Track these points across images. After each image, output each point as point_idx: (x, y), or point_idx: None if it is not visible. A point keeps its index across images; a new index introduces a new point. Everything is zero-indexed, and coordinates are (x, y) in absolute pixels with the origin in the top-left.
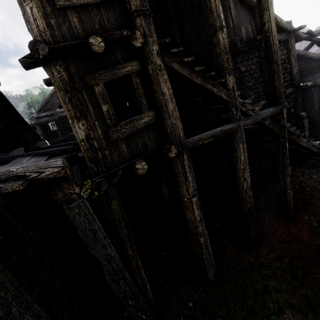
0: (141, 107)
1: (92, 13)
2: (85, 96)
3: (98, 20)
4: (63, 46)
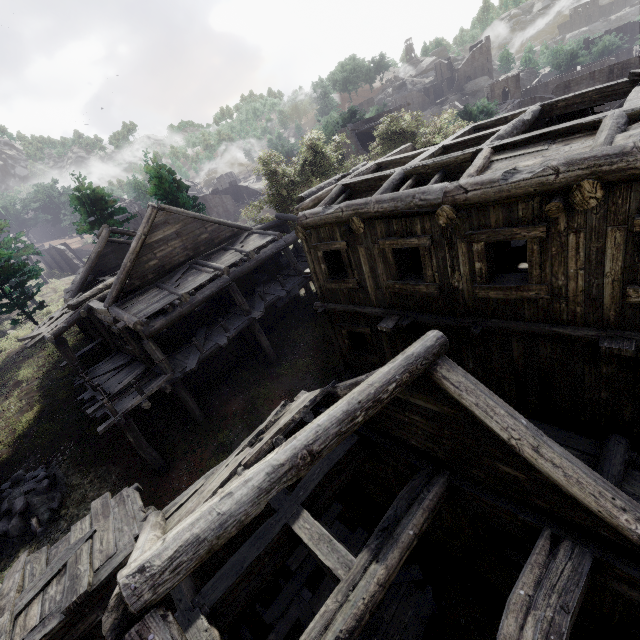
0: None
1: None
2: None
3: None
4: None
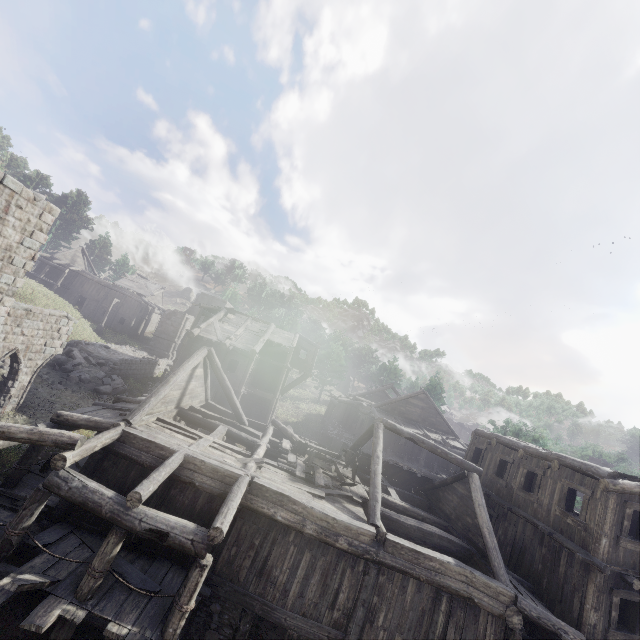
0: (635, 628)
1: (632, 554)
2: (604, 597)
3: (634, 558)
4: (614, 571)
